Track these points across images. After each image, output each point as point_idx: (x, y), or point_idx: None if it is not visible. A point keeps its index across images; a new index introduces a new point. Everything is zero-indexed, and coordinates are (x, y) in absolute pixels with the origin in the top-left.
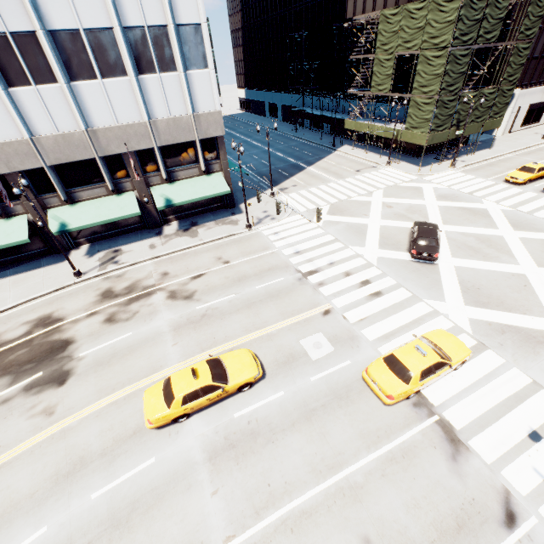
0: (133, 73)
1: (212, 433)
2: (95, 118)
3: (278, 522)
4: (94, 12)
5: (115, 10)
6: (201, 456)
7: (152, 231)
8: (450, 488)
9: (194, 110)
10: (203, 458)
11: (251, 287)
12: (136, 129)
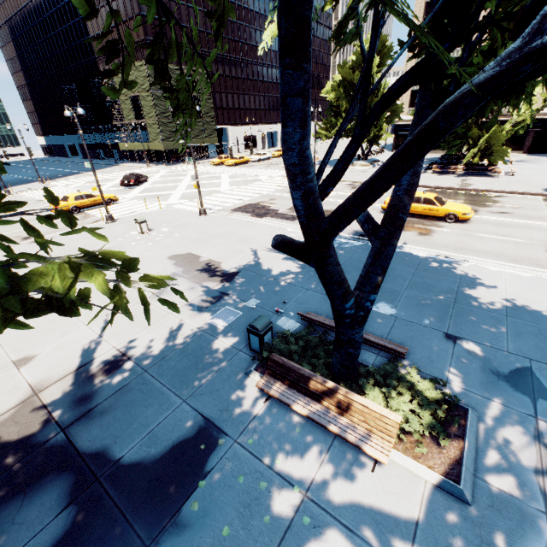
0: None
1: None
2: None
3: None
4: None
5: None
6: None
7: None
8: None
9: None
10: None
11: None
12: None
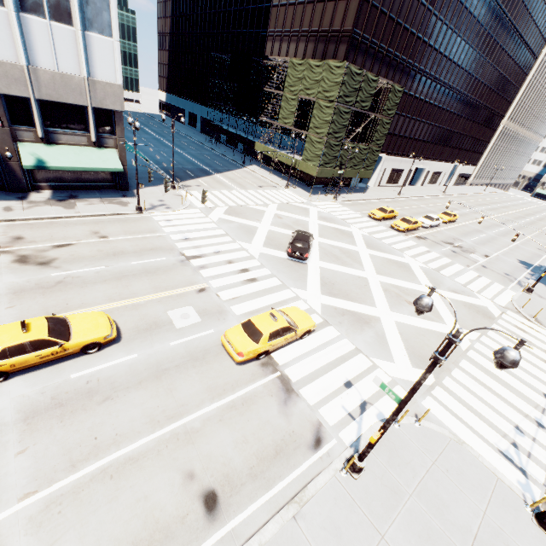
0: (12, 6)
1: (36, 393)
2: None
3: (97, 471)
4: None
5: None
6: (14, 416)
7: (13, 194)
8: (276, 425)
9: (90, 74)
10: (16, 419)
11: (126, 262)
12: (7, 70)
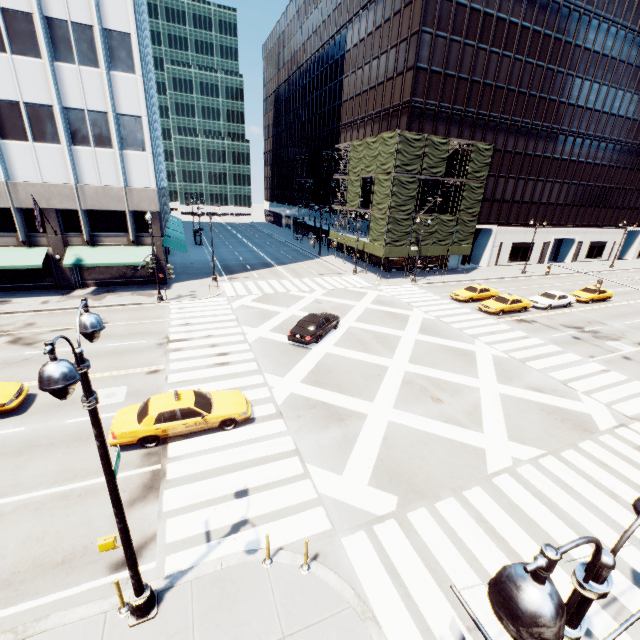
0: (65, 143)
1: None
2: (19, 173)
3: None
4: (38, 92)
5: (57, 94)
6: None
7: (61, 291)
8: (96, 527)
9: (127, 183)
10: None
11: (103, 344)
12: (61, 190)
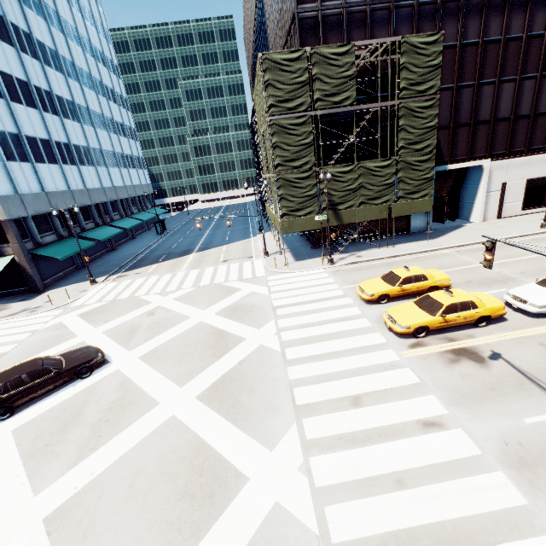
0: None
1: None
2: None
3: None
4: None
5: None
6: None
7: None
8: None
9: None
10: None
11: None
12: None
